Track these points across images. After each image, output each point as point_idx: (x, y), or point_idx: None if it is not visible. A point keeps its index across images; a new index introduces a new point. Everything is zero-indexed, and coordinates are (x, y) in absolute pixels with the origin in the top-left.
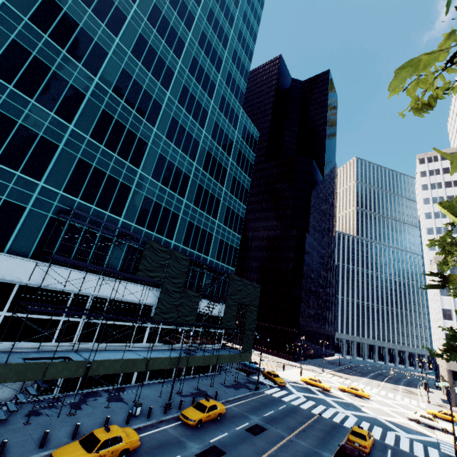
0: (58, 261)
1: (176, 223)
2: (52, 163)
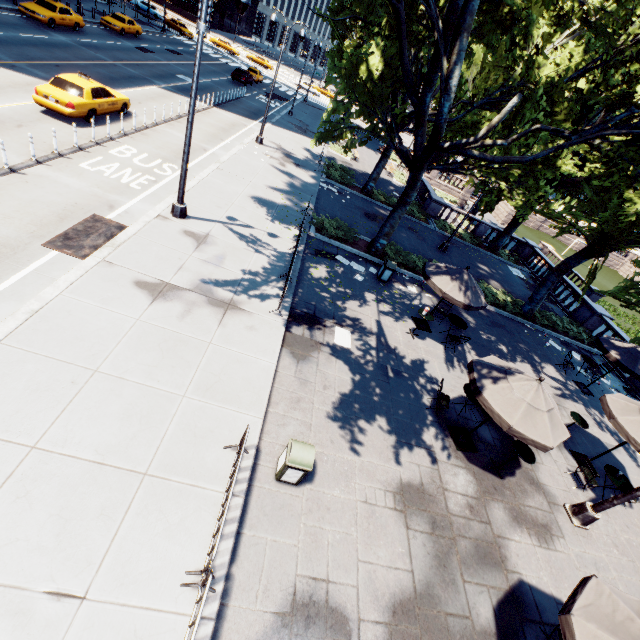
0: None
1: None
2: None
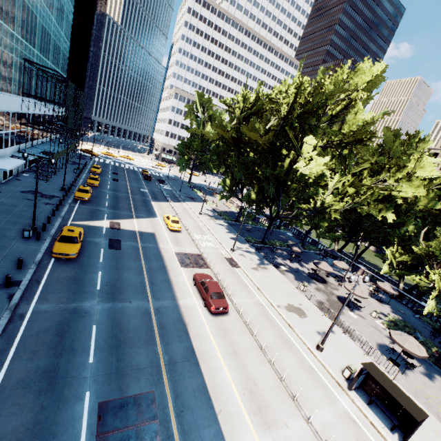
0: (23, 94)
1: (50, 44)
2: (16, 10)
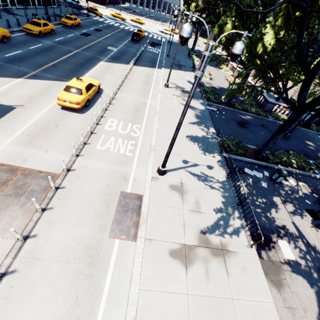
0: None
1: None
2: None
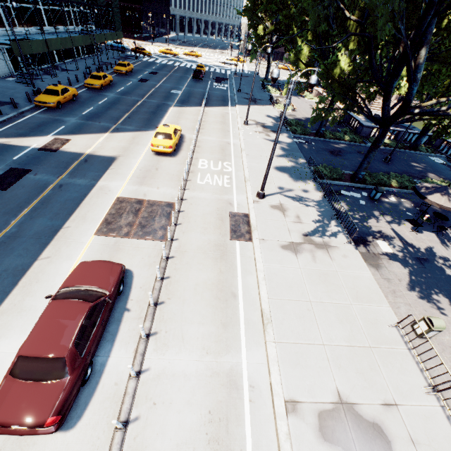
0: None
1: None
2: None
